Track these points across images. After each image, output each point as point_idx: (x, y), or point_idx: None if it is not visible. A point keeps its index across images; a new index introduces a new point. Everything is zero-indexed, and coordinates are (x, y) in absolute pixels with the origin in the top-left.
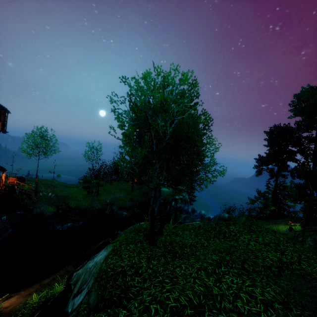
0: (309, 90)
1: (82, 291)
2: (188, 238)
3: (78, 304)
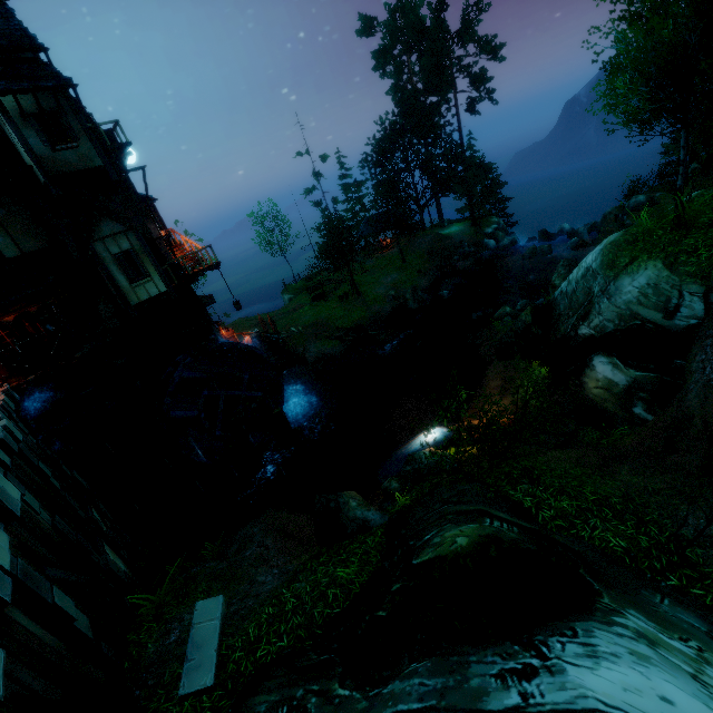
0: None
1: (684, 304)
2: None
3: (703, 309)
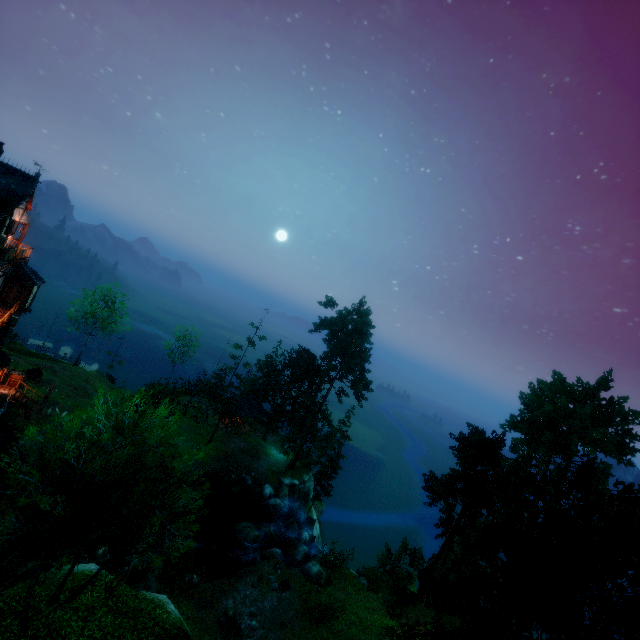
0: (547, 390)
1: None
2: (86, 635)
3: None
